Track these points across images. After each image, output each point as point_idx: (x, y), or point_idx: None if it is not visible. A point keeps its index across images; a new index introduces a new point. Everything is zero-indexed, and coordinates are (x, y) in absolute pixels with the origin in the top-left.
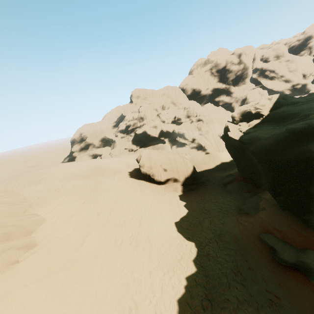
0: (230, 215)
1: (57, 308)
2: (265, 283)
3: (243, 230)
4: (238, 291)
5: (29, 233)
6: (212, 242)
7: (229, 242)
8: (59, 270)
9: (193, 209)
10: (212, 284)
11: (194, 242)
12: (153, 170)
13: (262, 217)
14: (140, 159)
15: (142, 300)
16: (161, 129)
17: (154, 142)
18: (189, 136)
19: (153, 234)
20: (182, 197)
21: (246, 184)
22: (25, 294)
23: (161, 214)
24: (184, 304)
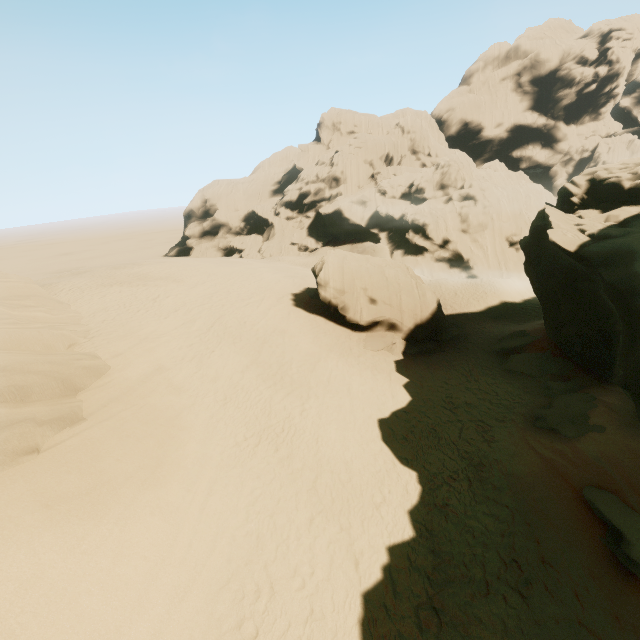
0: (510, 426)
1: (104, 563)
2: (579, 606)
3: (539, 469)
4: (508, 607)
5: (73, 392)
6: (459, 479)
7: (499, 487)
8: (120, 480)
9: (424, 396)
10: (447, 576)
11: (417, 470)
12: (347, 296)
13: (595, 449)
14: (321, 270)
15: (286, 579)
16: (375, 209)
17: (356, 236)
18: (436, 232)
19: (328, 438)
20: (402, 366)
21: (557, 361)
22: (42, 523)
23: (350, 395)
24: (377, 607)
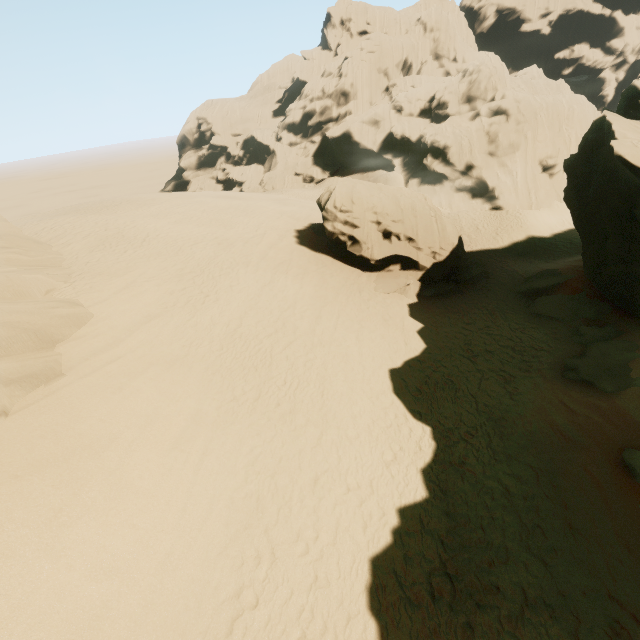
0: (536, 377)
1: (87, 535)
2: (610, 578)
3: (570, 427)
4: (529, 575)
5: (50, 344)
6: (478, 435)
7: (523, 445)
8: (103, 443)
9: (440, 343)
10: (462, 540)
11: (431, 425)
12: (356, 232)
13: (639, 406)
14: (327, 201)
15: (288, 544)
16: (389, 130)
17: (367, 164)
18: (459, 155)
19: (334, 390)
20: (417, 310)
21: (592, 304)
22: (10, 496)
23: (359, 343)
24: (386, 573)
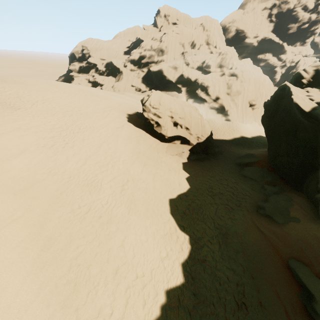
0: (244, 210)
1: None
2: None
3: (261, 241)
4: None
5: None
6: (214, 242)
7: (237, 250)
8: None
9: (197, 186)
10: (202, 312)
11: (189, 235)
12: (160, 120)
13: (296, 233)
14: (146, 101)
15: (91, 319)
16: (181, 73)
17: (169, 87)
18: (213, 91)
19: (136, 210)
20: (186, 166)
21: (270, 174)
22: None
23: (154, 182)
24: None
